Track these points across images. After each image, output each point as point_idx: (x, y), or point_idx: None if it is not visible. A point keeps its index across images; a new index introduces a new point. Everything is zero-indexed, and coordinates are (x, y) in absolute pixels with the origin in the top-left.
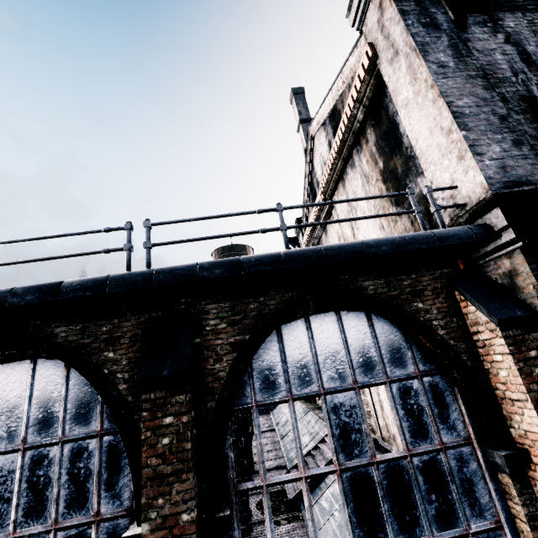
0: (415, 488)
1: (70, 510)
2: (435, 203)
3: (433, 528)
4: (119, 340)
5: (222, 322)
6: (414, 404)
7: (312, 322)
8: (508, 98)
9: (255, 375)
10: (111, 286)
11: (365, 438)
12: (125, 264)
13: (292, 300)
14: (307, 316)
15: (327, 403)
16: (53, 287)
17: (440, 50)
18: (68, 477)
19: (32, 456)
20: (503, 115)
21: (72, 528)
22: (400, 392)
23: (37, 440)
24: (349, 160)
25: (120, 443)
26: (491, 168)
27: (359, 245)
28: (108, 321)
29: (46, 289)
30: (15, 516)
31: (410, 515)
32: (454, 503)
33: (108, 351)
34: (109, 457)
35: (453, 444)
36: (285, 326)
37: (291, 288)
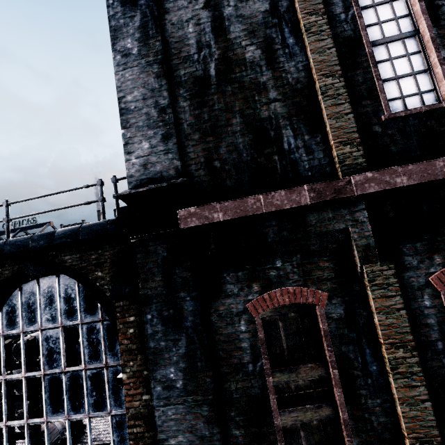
0: (85, 388)
1: None
2: (115, 193)
3: (90, 410)
4: None
5: None
6: (95, 339)
7: (41, 282)
8: (182, 83)
9: (4, 316)
10: None
11: (61, 357)
12: None
13: (17, 271)
14: (38, 278)
15: (43, 336)
16: None
17: (129, 33)
18: None
19: None
20: (164, 107)
21: None
22: (88, 330)
23: None
24: None
25: None
26: (135, 166)
27: (26, 241)
28: None
29: None
30: None
31: (79, 402)
32: (106, 398)
33: None
34: None
35: (113, 364)
36: (24, 285)
37: (18, 262)
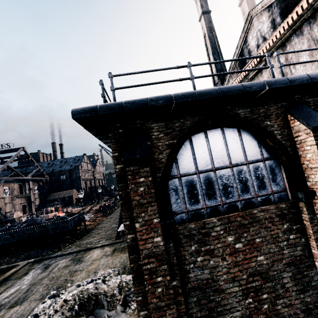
0: None
1: (259, 190)
2: None
3: None
4: (270, 116)
5: (316, 107)
6: None
7: None
8: None
9: None
10: (291, 82)
11: None
12: (272, 75)
13: None
14: None
15: None
16: (263, 83)
17: None
18: (254, 177)
19: (236, 169)
20: None
21: (263, 196)
22: None
23: (236, 163)
24: (296, 30)
25: (273, 164)
26: None
27: None
28: (262, 107)
29: (260, 83)
30: (237, 192)
31: None
32: None
33: (267, 121)
34: (270, 169)
35: None
36: None
37: None
